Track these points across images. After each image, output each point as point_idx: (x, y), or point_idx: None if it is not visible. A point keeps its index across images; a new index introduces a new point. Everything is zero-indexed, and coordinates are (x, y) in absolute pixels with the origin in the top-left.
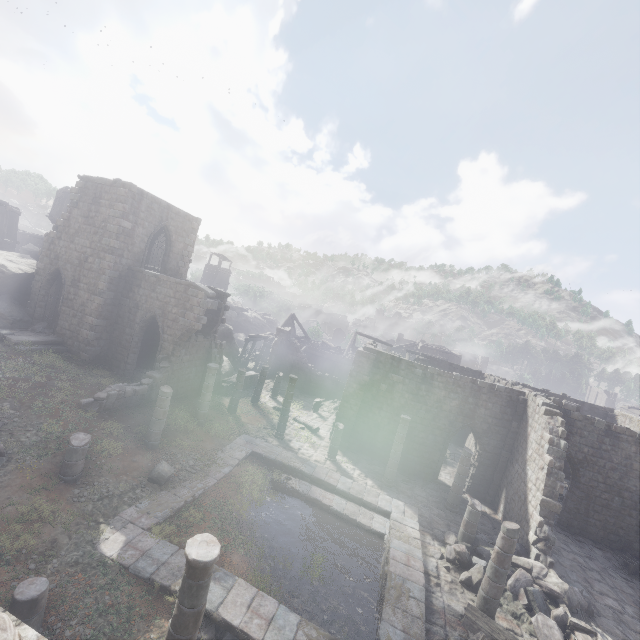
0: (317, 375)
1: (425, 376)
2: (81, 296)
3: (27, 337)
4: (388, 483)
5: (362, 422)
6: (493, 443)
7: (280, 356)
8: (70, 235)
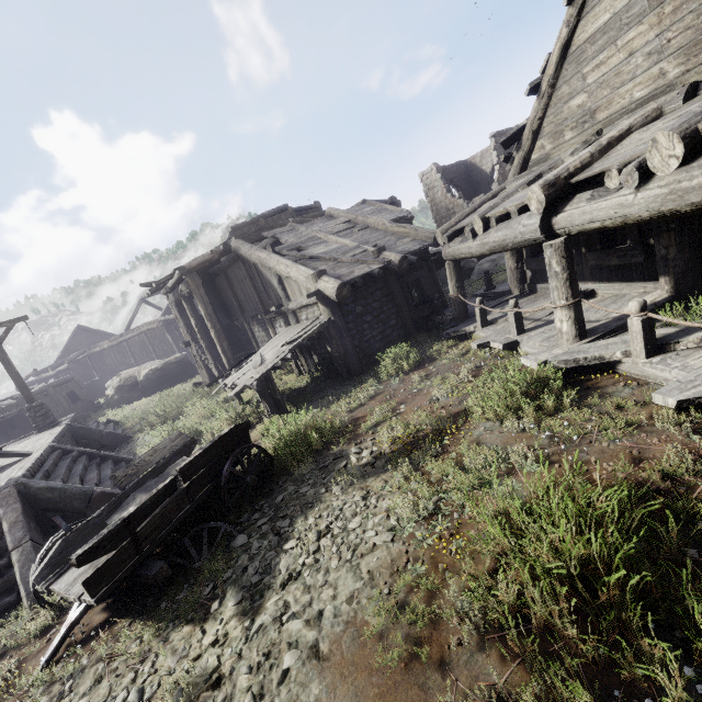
0: None
1: None
2: None
3: None
4: None
5: None
6: None
7: None
8: None
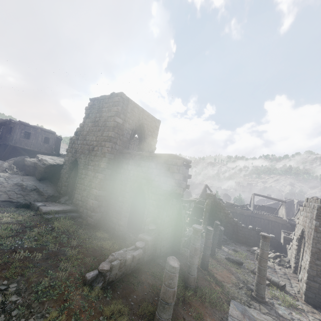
0: (242, 227)
1: None
2: (89, 175)
3: (53, 207)
4: None
5: None
6: None
7: (211, 213)
8: (84, 135)
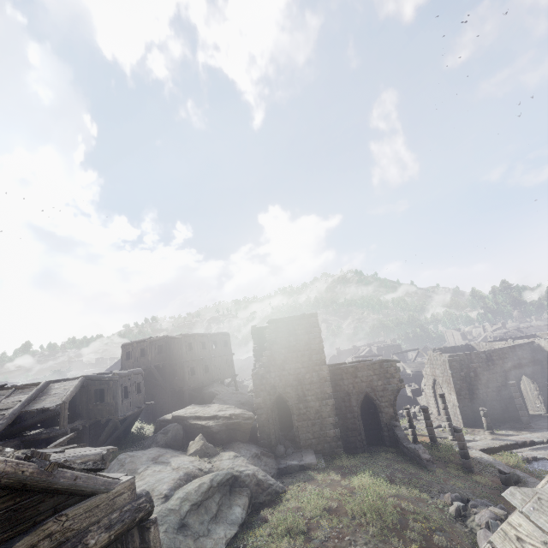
0: None
1: (487, 356)
2: (313, 406)
3: (308, 457)
4: (531, 427)
5: (473, 403)
6: (540, 376)
7: None
8: (278, 365)
